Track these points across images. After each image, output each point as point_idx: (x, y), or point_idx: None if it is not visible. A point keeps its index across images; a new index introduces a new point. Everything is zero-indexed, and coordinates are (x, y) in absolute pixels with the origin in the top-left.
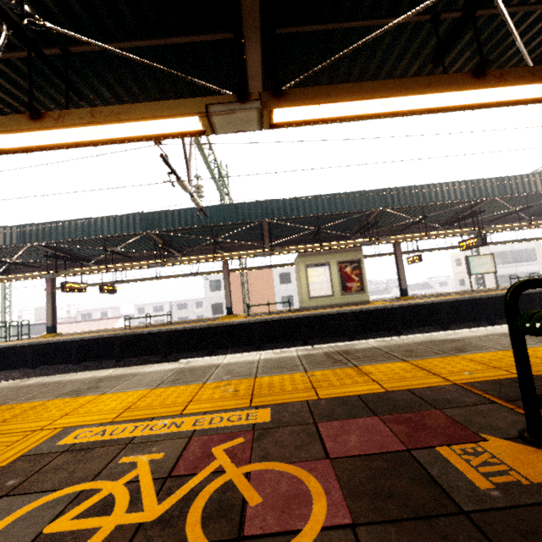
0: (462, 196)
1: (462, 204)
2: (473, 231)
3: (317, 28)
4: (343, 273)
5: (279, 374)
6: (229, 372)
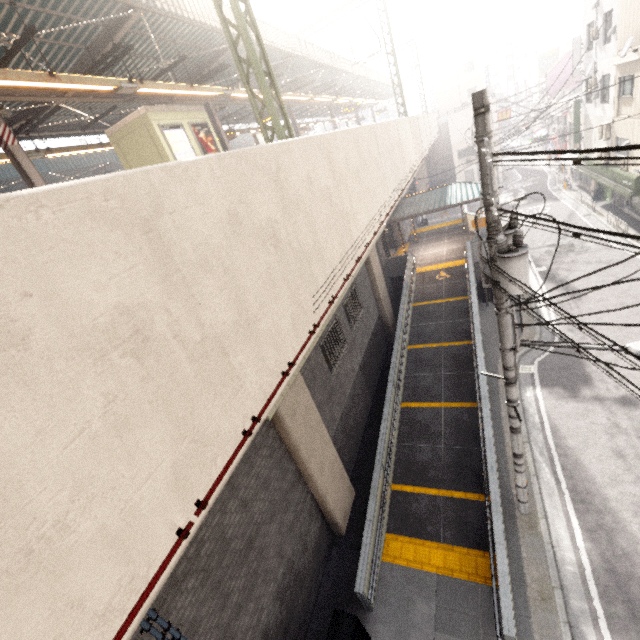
0: (97, 162)
1: (97, 166)
2: None
3: None
4: None
5: None
6: None
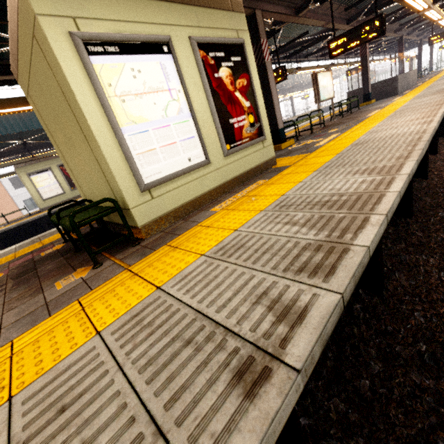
0: None
1: None
2: None
3: None
4: (66, 173)
5: (0, 259)
6: None
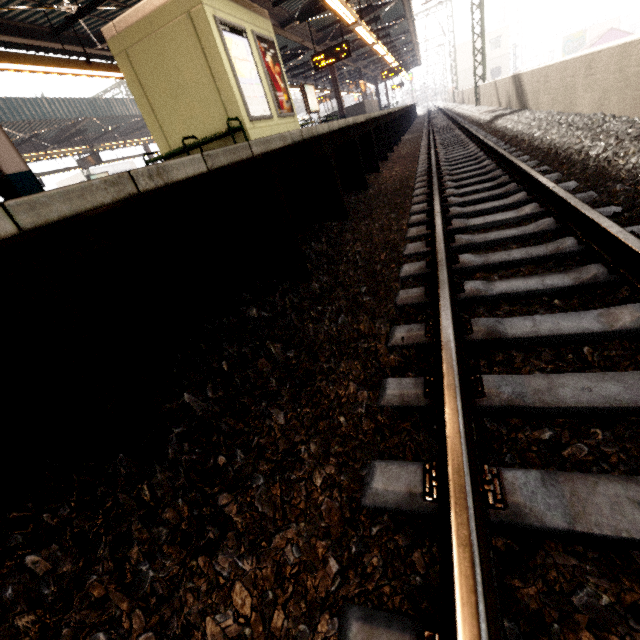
0: (66, 115)
1: (65, 121)
2: (87, 150)
3: None
4: None
5: None
6: None
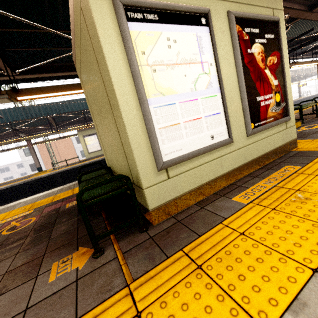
0: None
1: None
2: None
3: (32, 49)
4: None
5: (45, 199)
6: (25, 203)
